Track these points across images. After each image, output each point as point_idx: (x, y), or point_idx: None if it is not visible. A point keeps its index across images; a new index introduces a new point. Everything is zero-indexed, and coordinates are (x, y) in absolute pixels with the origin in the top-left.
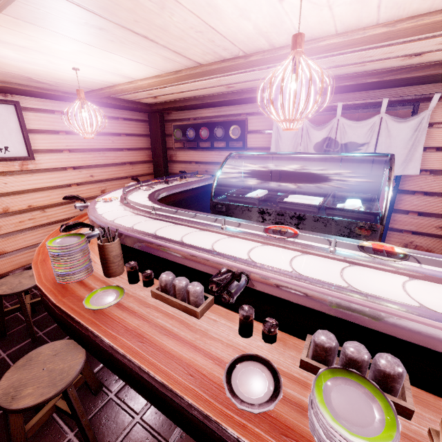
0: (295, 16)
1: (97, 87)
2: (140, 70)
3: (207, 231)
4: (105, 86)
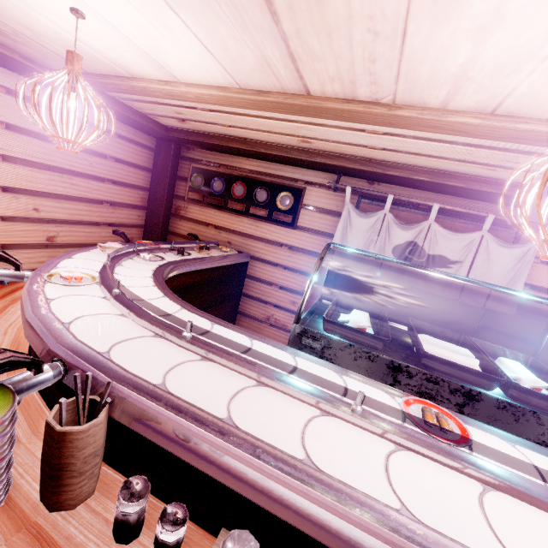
0: (545, 69)
1: (96, 69)
2: (200, 66)
3: (318, 408)
4: (112, 73)
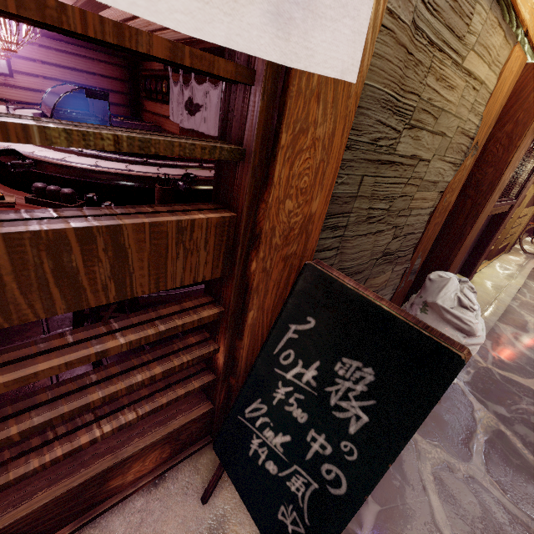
0: None
1: None
2: None
3: None
4: None
